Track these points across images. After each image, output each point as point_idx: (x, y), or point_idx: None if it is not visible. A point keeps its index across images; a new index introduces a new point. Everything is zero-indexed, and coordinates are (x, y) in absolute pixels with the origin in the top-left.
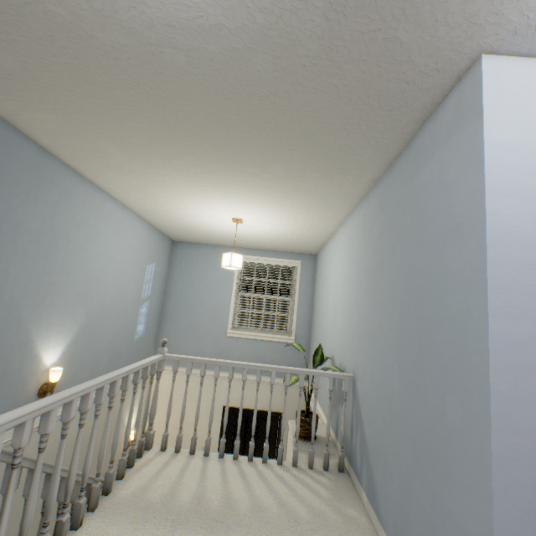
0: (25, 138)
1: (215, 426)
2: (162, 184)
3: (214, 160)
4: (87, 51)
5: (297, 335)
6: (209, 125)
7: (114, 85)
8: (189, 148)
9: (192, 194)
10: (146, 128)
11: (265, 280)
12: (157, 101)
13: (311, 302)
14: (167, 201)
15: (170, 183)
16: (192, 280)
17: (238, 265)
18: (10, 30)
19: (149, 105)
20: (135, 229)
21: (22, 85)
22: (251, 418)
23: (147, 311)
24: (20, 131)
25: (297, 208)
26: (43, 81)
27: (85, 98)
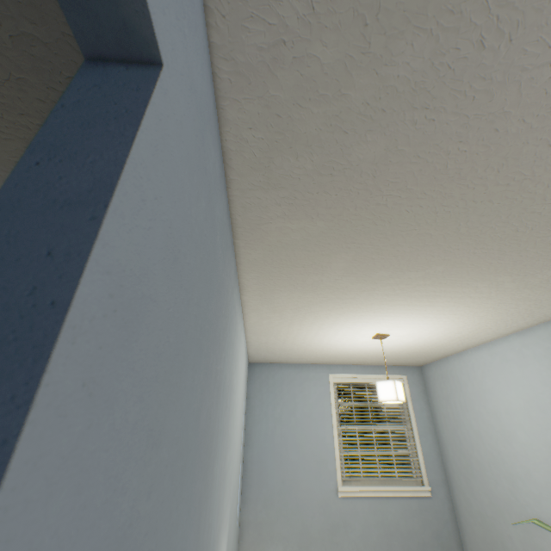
0: (233, 253)
1: None
2: (343, 300)
3: (470, 269)
4: (524, 134)
5: (430, 482)
6: (539, 227)
7: (486, 179)
8: (458, 257)
9: (365, 310)
10: (438, 234)
11: (369, 405)
12: (514, 200)
13: (434, 430)
14: (315, 319)
15: (356, 299)
16: (278, 413)
17: (401, 396)
18: (448, 105)
19: (495, 204)
20: (243, 356)
21: (338, 183)
22: None
23: (240, 473)
24: (234, 244)
25: (487, 318)
26: (380, 177)
27: (409, 198)
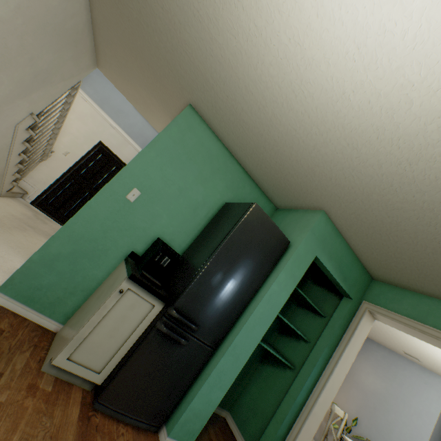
0: None
1: (86, 148)
2: None
3: None
4: None
5: None
6: None
7: None
8: None
9: None
10: None
11: None
12: None
13: None
14: None
15: None
16: None
17: None
18: None
19: None
20: None
21: None
22: (112, 164)
23: None
24: None
25: None
26: None
27: None
